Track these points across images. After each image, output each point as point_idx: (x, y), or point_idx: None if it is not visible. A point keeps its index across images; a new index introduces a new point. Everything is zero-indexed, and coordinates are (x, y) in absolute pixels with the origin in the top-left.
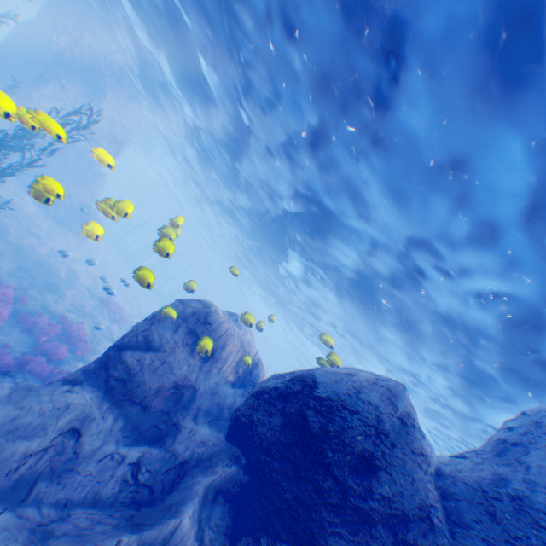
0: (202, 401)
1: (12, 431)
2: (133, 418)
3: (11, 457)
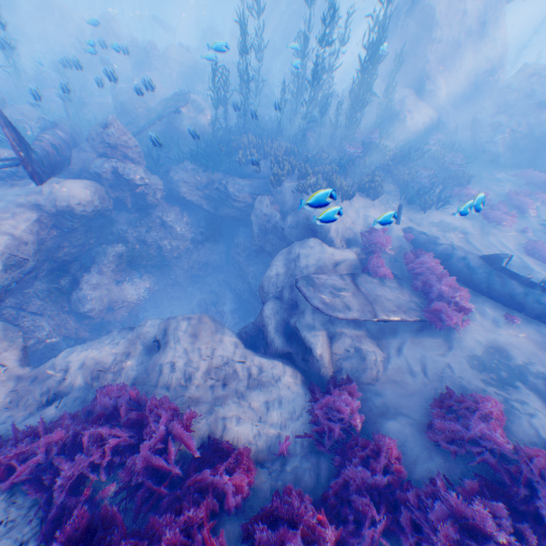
0: None
1: None
2: None
3: None
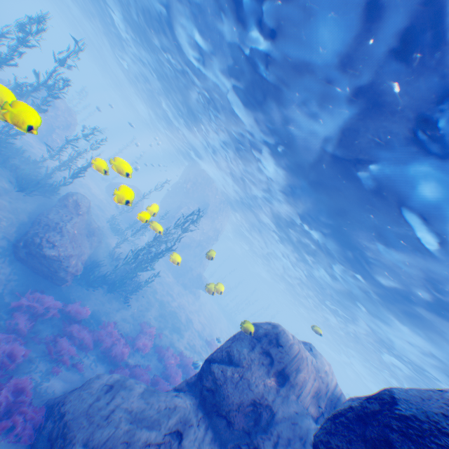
0: (281, 428)
1: (140, 419)
2: (221, 434)
3: (137, 442)
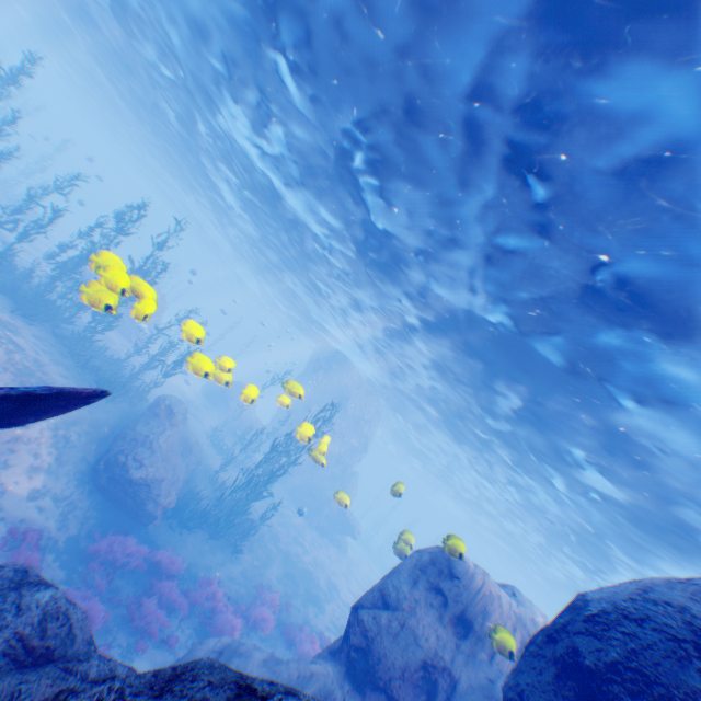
0: None
1: None
2: None
3: None
